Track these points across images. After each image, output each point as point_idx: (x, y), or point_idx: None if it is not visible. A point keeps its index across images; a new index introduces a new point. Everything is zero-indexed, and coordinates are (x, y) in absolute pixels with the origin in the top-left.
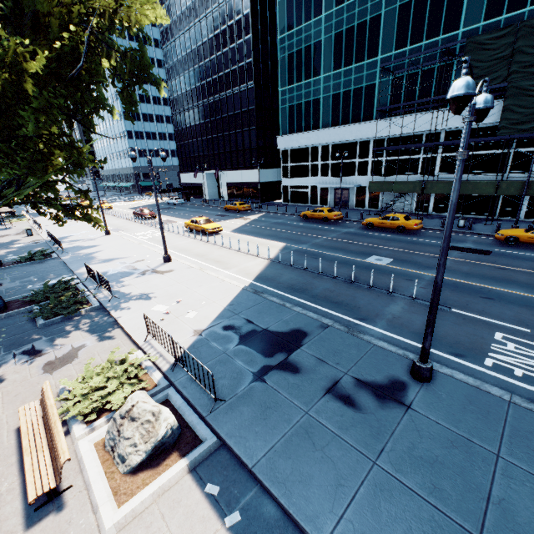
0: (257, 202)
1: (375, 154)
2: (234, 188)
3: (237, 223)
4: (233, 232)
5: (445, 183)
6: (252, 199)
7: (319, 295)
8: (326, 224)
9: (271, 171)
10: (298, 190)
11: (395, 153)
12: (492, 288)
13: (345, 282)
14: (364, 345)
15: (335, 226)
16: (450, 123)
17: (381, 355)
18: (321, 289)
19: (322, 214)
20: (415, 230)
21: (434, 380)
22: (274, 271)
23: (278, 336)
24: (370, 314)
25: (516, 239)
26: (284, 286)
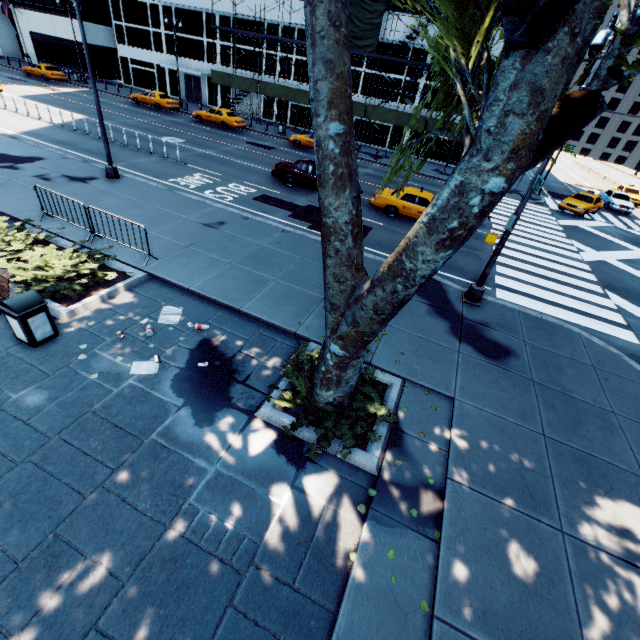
0: (79, 72)
1: (222, 36)
2: (44, 44)
3: (35, 91)
4: (22, 97)
5: (275, 85)
6: (78, 70)
7: (84, 148)
8: (158, 111)
9: (103, 29)
10: (141, 68)
11: (241, 40)
12: (236, 161)
13: (120, 146)
14: (88, 167)
15: (165, 115)
16: (285, 17)
17: (97, 170)
18: (91, 146)
19: (154, 99)
20: (241, 130)
21: (120, 179)
22: (50, 131)
23: (15, 158)
24: (118, 160)
25: (300, 142)
26: (53, 140)
